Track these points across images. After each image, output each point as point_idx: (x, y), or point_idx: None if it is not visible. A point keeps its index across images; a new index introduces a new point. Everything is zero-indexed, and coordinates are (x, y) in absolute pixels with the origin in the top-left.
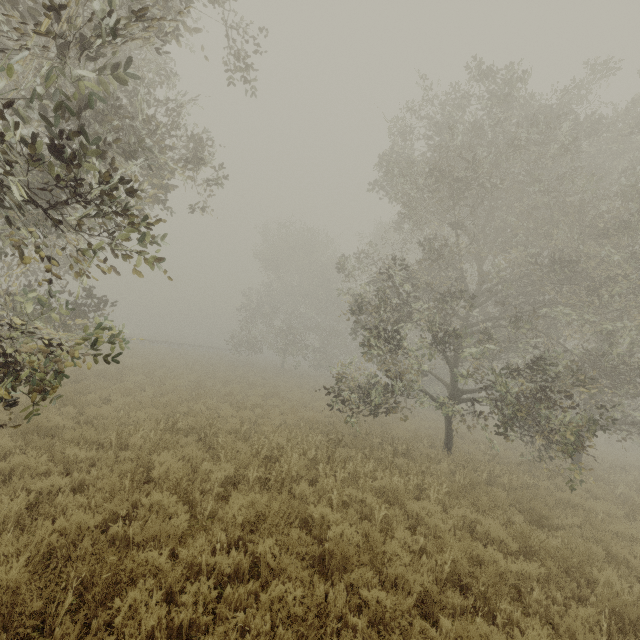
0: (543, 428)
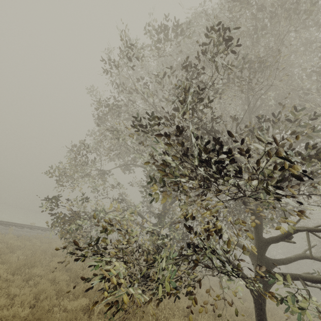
0: None
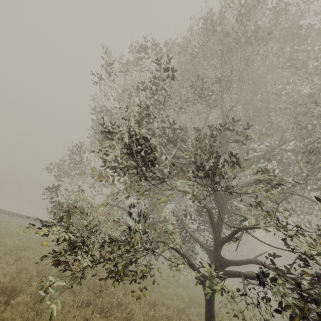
0: None
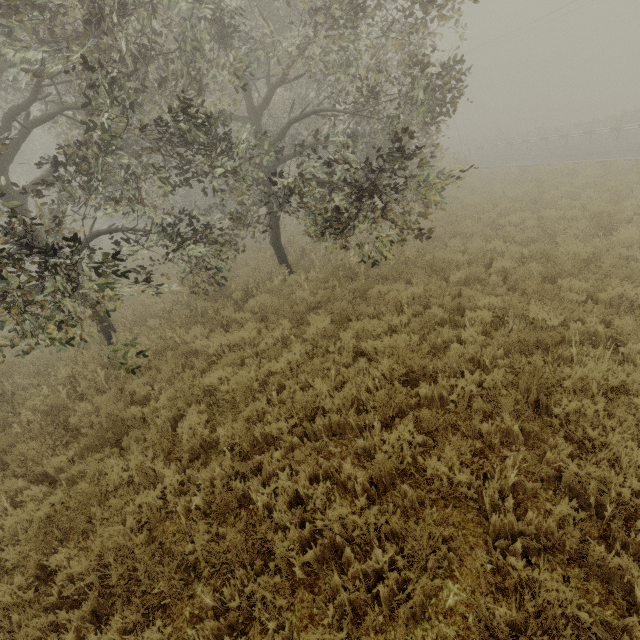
0: (117, 286)
